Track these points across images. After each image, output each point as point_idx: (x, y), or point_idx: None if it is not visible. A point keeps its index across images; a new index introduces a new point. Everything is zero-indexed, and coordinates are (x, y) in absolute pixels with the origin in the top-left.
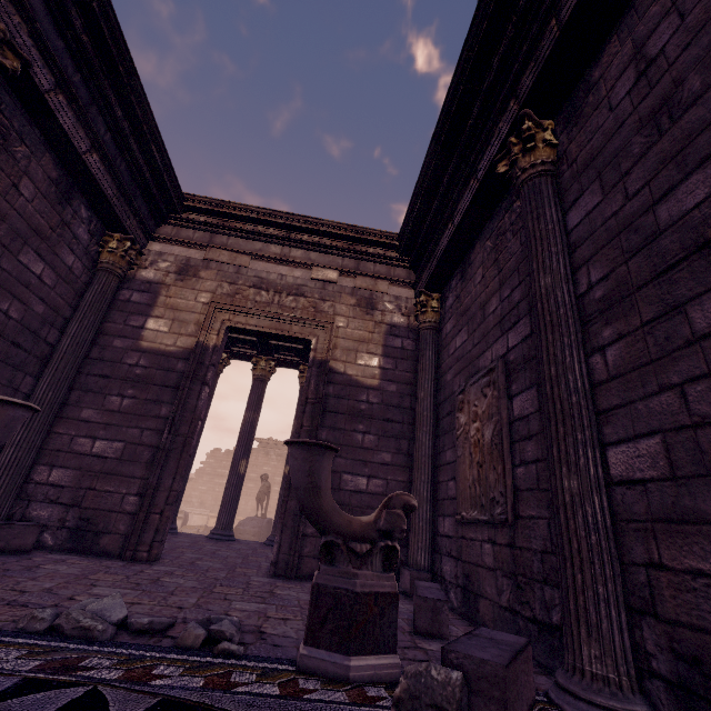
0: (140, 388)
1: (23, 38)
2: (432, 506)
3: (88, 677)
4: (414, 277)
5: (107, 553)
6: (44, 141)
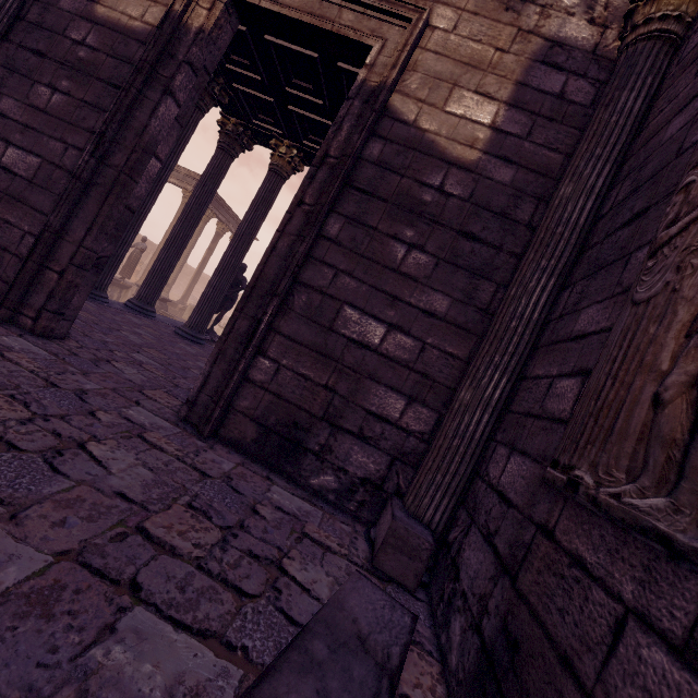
0: (78, 80)
1: None
2: (496, 419)
3: None
4: None
5: None
6: None
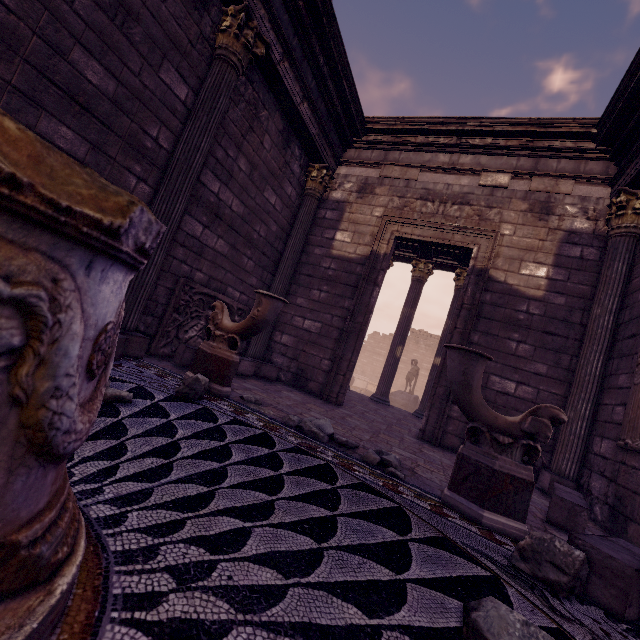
0: (331, 285)
1: (266, 25)
2: (589, 424)
3: (323, 457)
4: (614, 170)
5: (312, 393)
6: (275, 102)
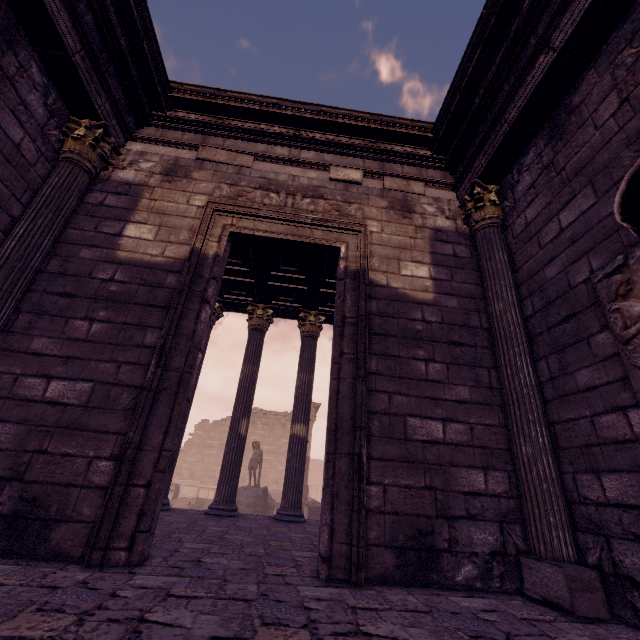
0: (116, 308)
1: None
2: (554, 457)
3: None
4: (451, 178)
5: (61, 555)
6: None
